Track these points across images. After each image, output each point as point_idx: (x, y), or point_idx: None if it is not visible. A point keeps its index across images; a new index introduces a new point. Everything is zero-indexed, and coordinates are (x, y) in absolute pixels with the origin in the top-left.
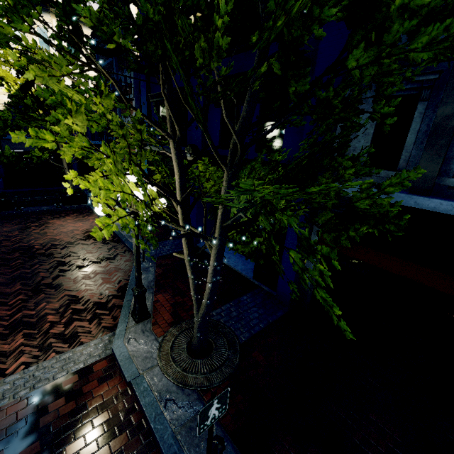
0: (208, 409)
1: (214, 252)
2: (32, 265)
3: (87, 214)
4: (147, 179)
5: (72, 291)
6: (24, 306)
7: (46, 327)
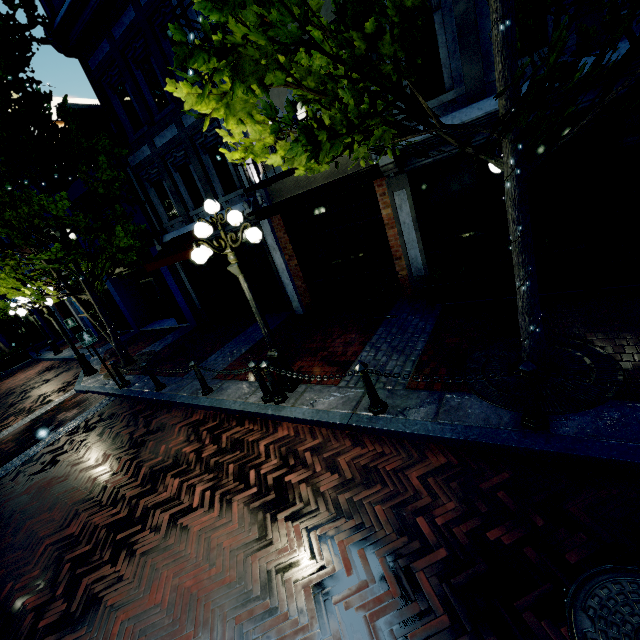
0: (82, 336)
1: (92, 300)
2: (0, 402)
3: (36, 364)
4: (31, 279)
5: (40, 393)
6: (7, 412)
7: (28, 408)
